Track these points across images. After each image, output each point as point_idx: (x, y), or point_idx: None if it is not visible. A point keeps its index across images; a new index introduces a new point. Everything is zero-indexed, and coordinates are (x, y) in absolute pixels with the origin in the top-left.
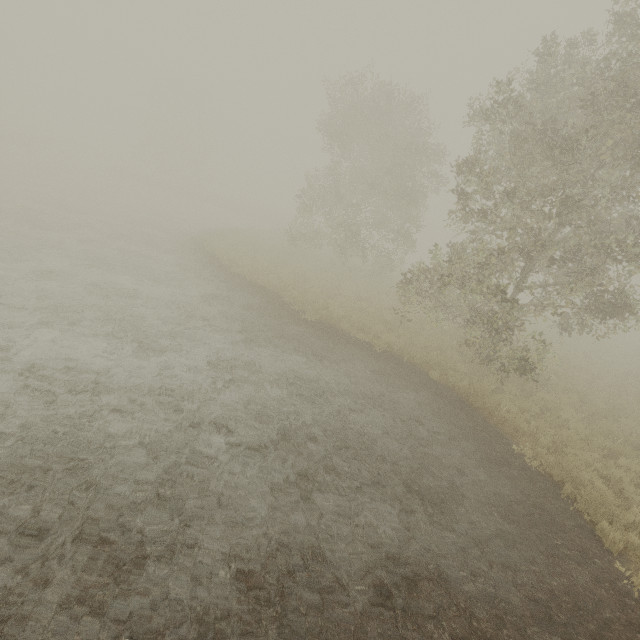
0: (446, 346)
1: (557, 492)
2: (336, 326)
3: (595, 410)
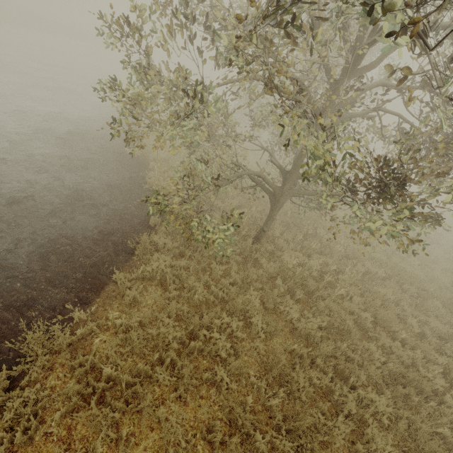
0: (228, 209)
1: (0, 366)
2: (148, 164)
3: (327, 351)
